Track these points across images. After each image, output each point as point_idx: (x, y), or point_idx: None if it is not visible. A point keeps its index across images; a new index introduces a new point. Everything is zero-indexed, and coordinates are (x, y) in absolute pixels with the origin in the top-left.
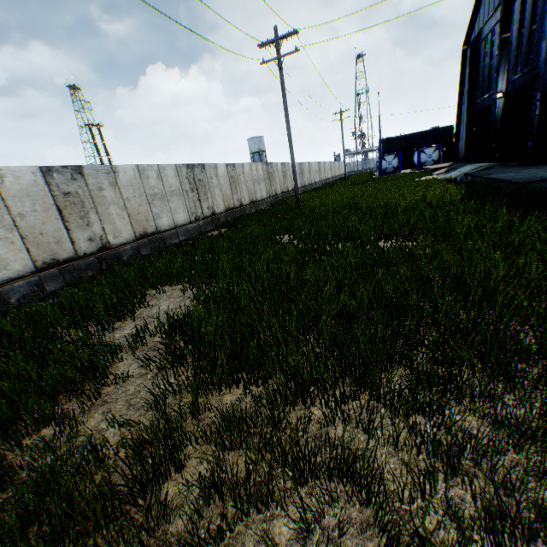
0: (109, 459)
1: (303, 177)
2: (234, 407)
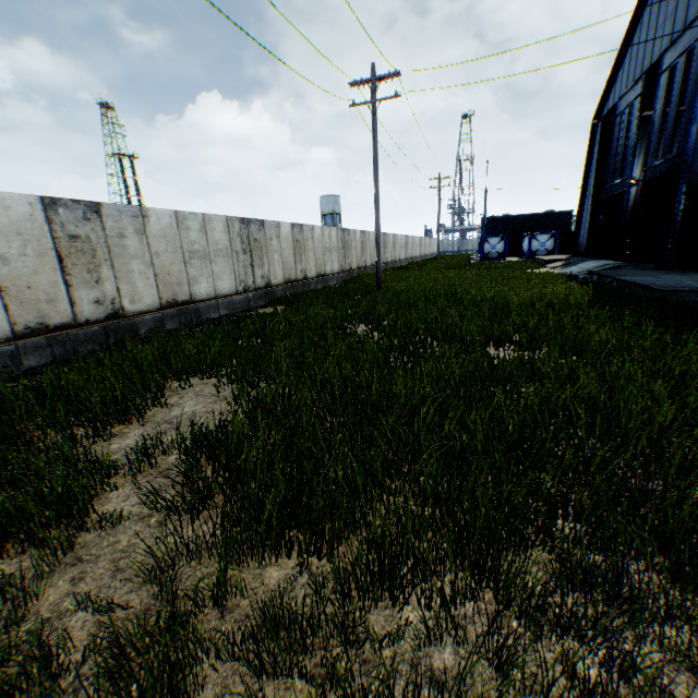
0: (68, 672)
1: (386, 251)
2: (281, 591)
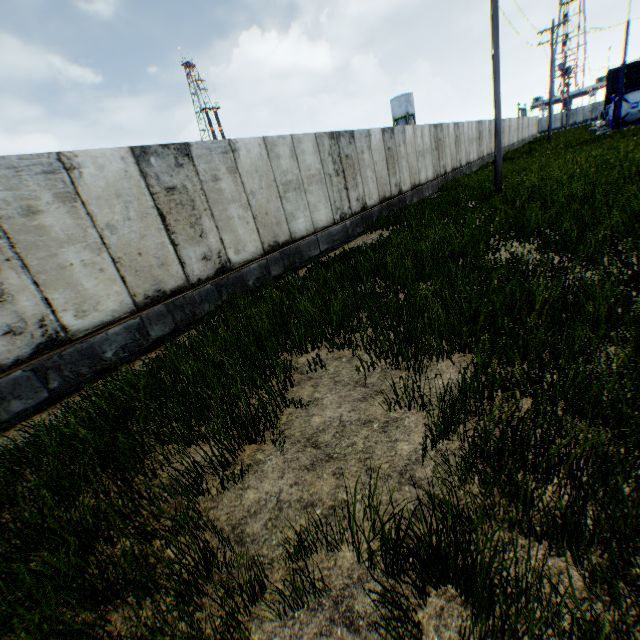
0: None
1: (481, 144)
2: None
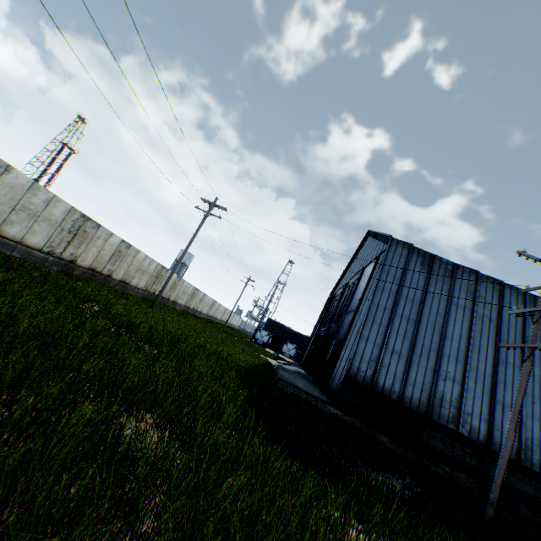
0: None
1: (192, 300)
2: None
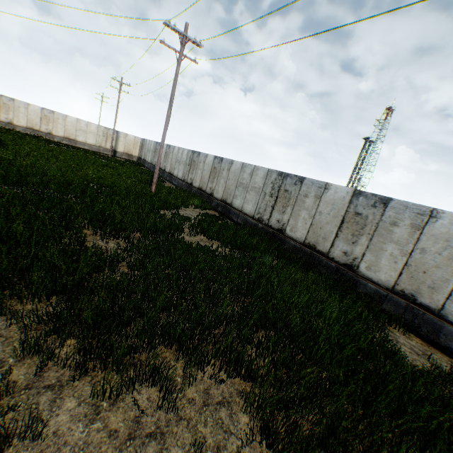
0: None
1: None
2: None
